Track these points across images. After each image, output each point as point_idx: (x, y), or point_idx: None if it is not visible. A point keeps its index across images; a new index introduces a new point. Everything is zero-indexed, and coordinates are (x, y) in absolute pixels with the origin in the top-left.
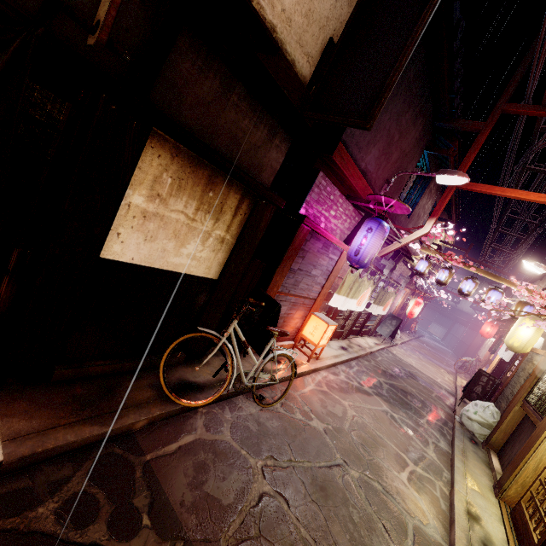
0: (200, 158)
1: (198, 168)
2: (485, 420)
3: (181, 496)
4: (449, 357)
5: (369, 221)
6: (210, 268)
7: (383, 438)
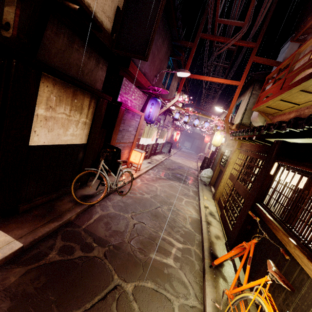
0: (67, 83)
1: (67, 88)
2: (208, 175)
3: (104, 234)
4: (194, 155)
5: (151, 100)
6: (82, 138)
7: (173, 193)
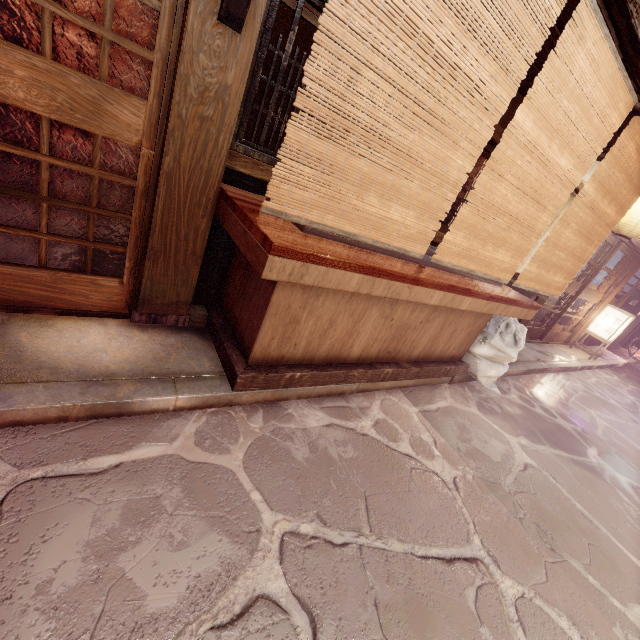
0: None
1: None
2: None
3: None
4: None
5: None
6: None
7: None
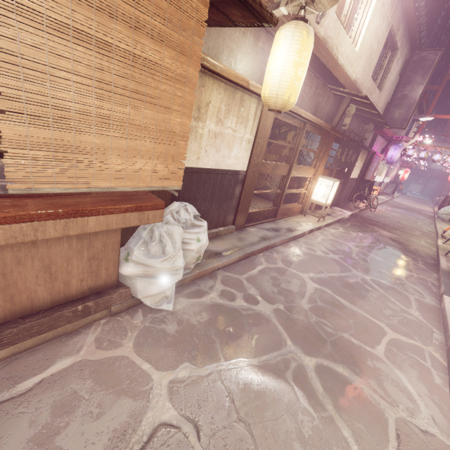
0: (364, 150)
1: (363, 152)
2: (448, 212)
3: (375, 220)
4: (427, 201)
5: (394, 145)
6: (357, 175)
7: (408, 219)
